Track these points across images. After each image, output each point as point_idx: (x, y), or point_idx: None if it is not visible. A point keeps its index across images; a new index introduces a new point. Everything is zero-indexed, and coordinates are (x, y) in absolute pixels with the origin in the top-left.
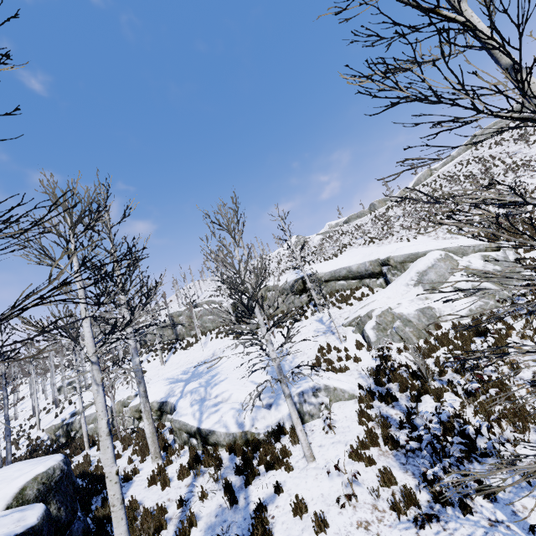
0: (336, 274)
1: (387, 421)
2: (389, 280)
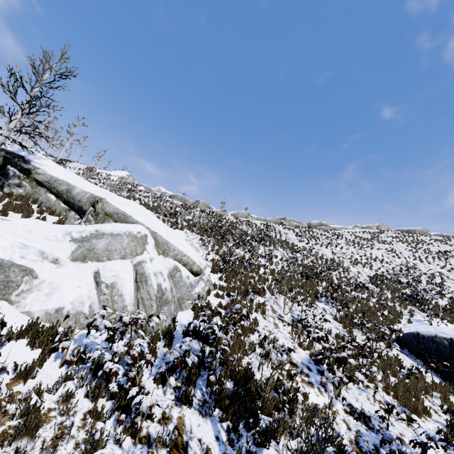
0: (55, 183)
1: None
2: (79, 224)
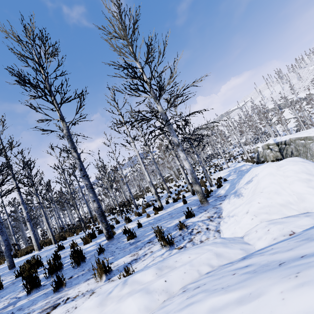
0: None
1: None
2: None
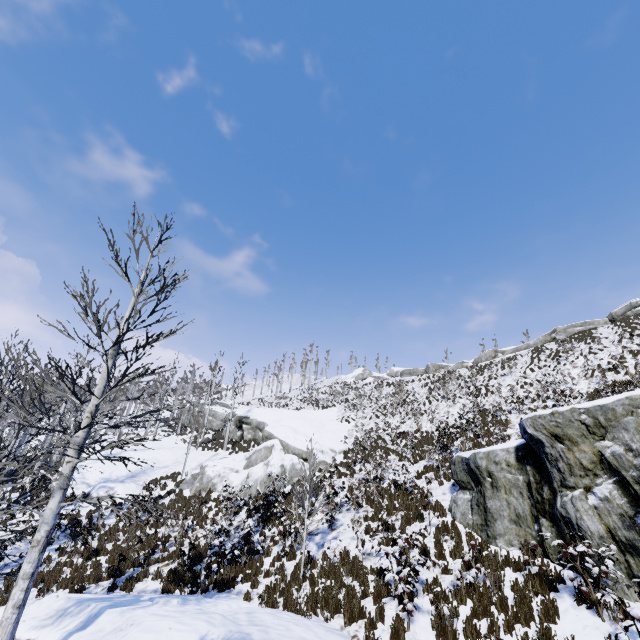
0: (259, 425)
1: (96, 516)
2: None
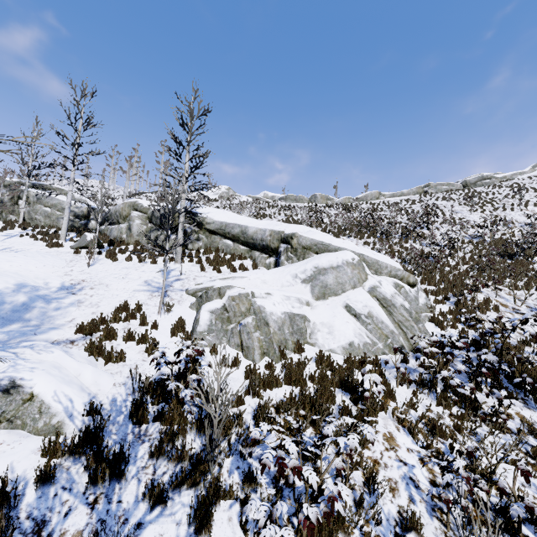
0: (227, 228)
1: None
2: (279, 263)
